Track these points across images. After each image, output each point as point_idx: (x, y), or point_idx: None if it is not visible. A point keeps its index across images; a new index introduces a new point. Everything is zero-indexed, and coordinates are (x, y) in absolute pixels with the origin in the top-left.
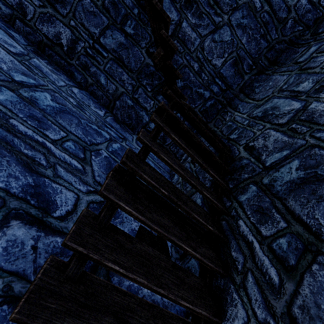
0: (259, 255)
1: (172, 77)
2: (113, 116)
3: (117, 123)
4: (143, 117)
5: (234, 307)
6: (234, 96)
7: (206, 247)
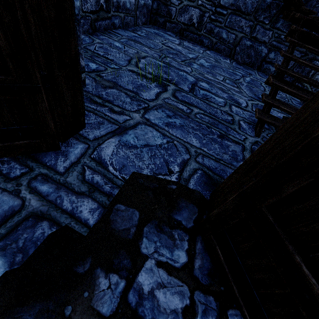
0: None
1: (299, 0)
2: (235, 61)
3: (240, 65)
4: (262, 51)
5: None
6: None
7: None
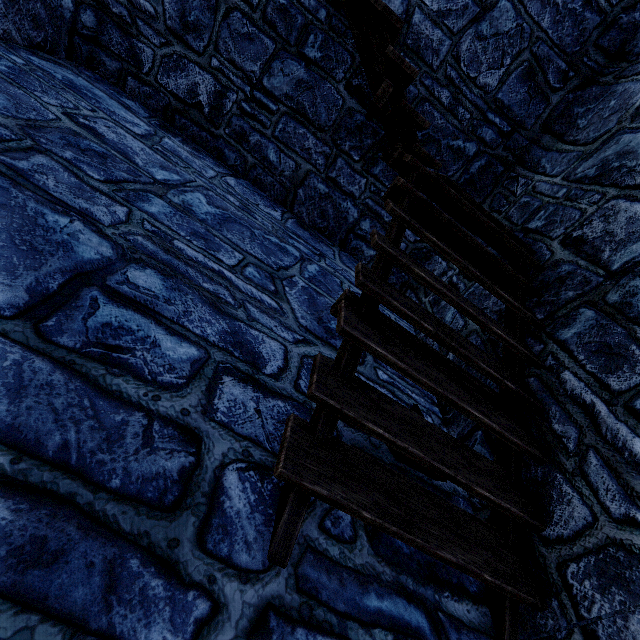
0: (609, 423)
1: (410, 128)
2: (295, 217)
3: (304, 230)
4: (348, 212)
5: (565, 504)
6: (530, 142)
7: (505, 418)
